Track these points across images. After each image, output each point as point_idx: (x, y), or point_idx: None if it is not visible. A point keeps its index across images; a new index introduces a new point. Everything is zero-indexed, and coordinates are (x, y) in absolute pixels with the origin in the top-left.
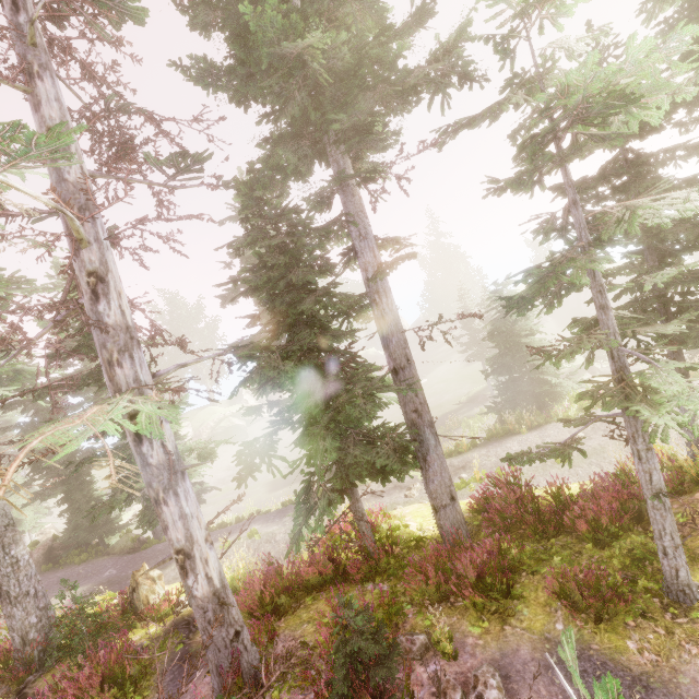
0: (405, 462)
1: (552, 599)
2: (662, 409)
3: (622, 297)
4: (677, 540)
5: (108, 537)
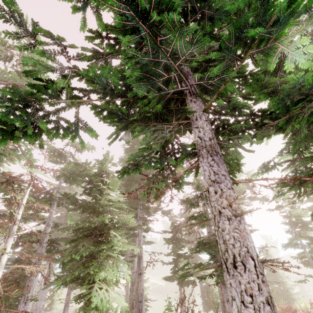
0: None
1: None
2: None
3: (311, 273)
4: None
5: None
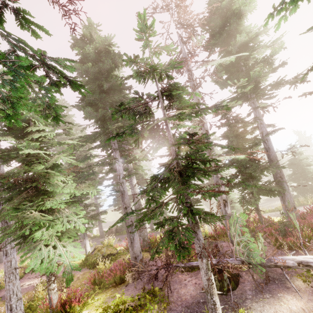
0: (283, 189)
1: None
2: None
3: None
4: None
5: None
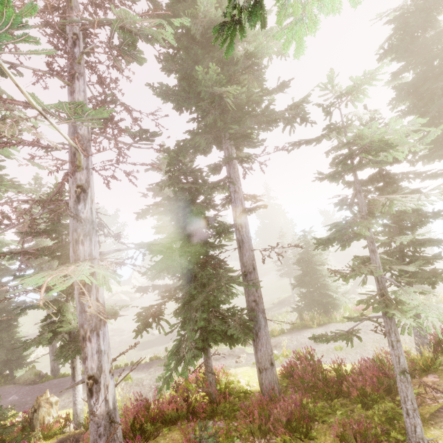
0: (247, 333)
1: (336, 440)
2: (407, 314)
3: None
4: (415, 404)
5: (16, 371)
